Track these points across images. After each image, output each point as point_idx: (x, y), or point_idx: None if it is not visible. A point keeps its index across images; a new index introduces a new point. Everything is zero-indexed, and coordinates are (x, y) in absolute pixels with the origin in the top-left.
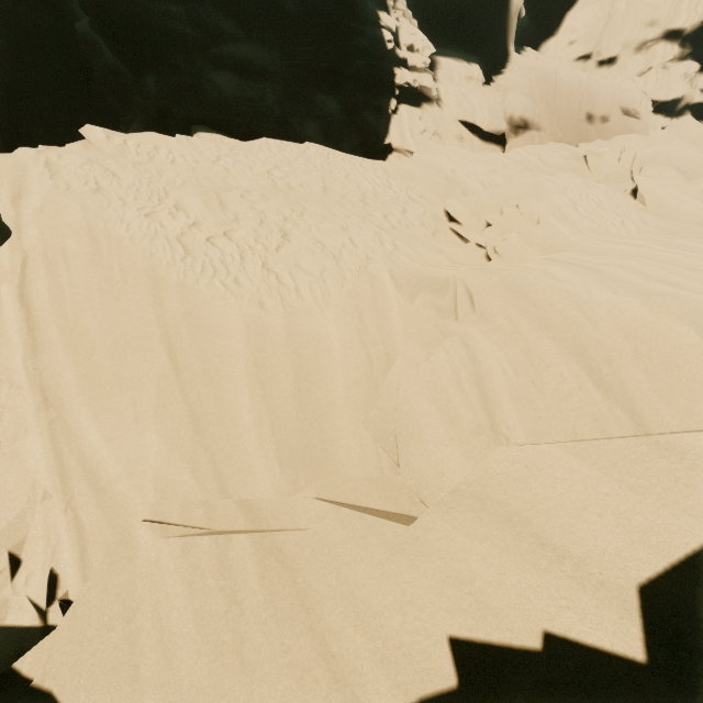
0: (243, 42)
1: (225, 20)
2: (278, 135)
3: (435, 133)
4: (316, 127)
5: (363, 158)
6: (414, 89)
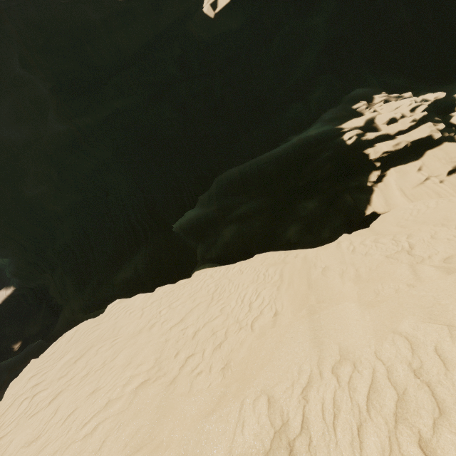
0: (244, 203)
1: (236, 198)
2: (266, 245)
3: (455, 170)
4: (296, 228)
5: (297, 254)
6: (403, 149)
